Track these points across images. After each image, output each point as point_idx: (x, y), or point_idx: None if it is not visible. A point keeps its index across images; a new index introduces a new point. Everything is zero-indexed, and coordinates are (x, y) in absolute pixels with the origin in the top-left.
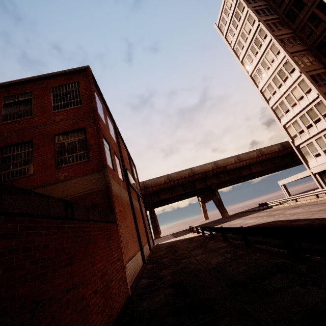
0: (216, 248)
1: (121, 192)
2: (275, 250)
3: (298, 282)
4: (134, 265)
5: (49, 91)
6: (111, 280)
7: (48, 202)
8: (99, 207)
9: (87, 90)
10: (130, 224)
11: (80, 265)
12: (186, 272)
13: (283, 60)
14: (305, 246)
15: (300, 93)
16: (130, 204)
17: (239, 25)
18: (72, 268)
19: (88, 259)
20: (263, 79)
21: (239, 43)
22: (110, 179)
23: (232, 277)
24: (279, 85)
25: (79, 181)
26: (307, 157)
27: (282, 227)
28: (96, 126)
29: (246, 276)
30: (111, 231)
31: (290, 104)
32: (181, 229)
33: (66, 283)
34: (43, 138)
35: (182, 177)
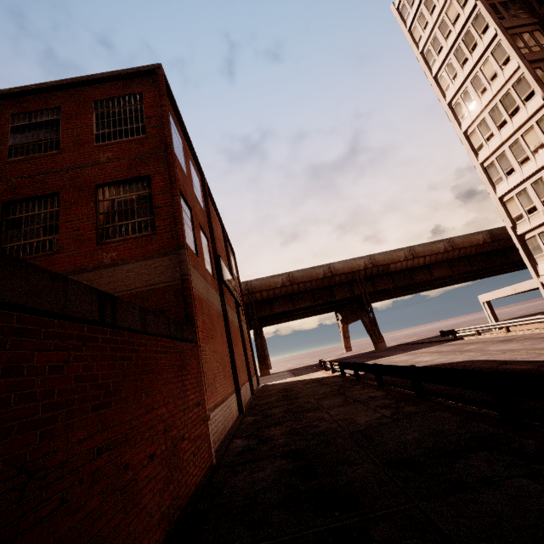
0: (365, 399)
1: (209, 294)
2: (473, 409)
3: (523, 471)
4: (223, 415)
5: (89, 108)
6: (182, 439)
7: (65, 290)
8: (169, 315)
9: (156, 109)
10: (221, 348)
11: (124, 409)
12: (312, 434)
13: (515, 76)
14: (530, 407)
15: (538, 140)
16: (223, 314)
17: (437, 7)
18: (109, 413)
19: (142, 399)
20: (471, 111)
21: (433, 42)
22: (190, 268)
23: (394, 450)
24: (501, 122)
25: (137, 268)
26: (536, 255)
27: (494, 370)
28: (168, 173)
29: (420, 450)
30: (186, 355)
31: (517, 159)
32: (305, 364)
33: (96, 440)
34: (76, 191)
35: (313, 277)
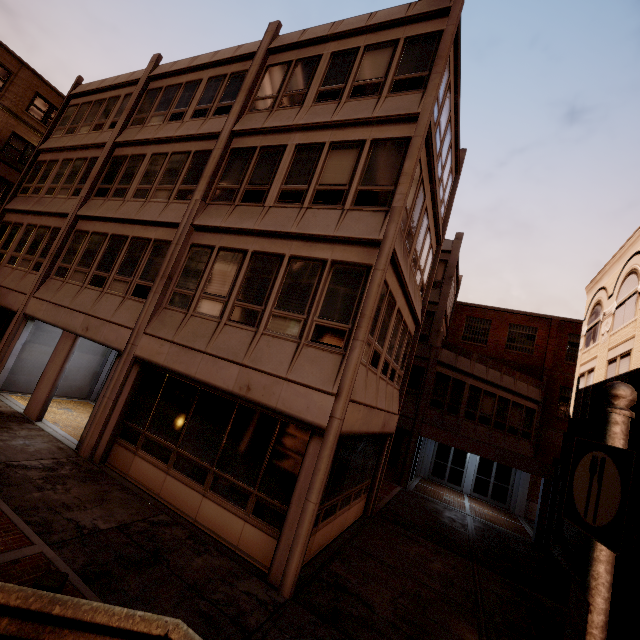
0: None
1: None
2: None
3: None
4: None
5: None
6: None
7: None
8: None
9: None
10: None
11: None
12: None
13: None
14: None
15: None
16: None
17: None
18: None
19: None
20: None
21: None
22: None
23: None
24: None
25: None
26: None
27: None
28: None
29: None
30: None
31: None
32: None
33: None
34: None
35: None
